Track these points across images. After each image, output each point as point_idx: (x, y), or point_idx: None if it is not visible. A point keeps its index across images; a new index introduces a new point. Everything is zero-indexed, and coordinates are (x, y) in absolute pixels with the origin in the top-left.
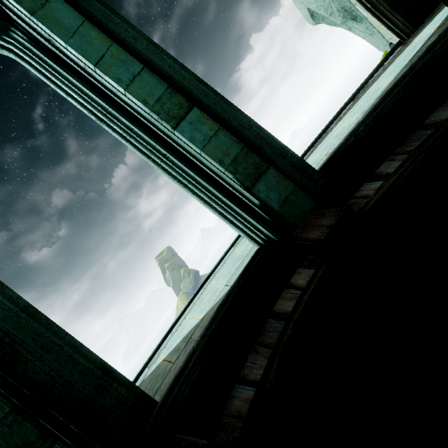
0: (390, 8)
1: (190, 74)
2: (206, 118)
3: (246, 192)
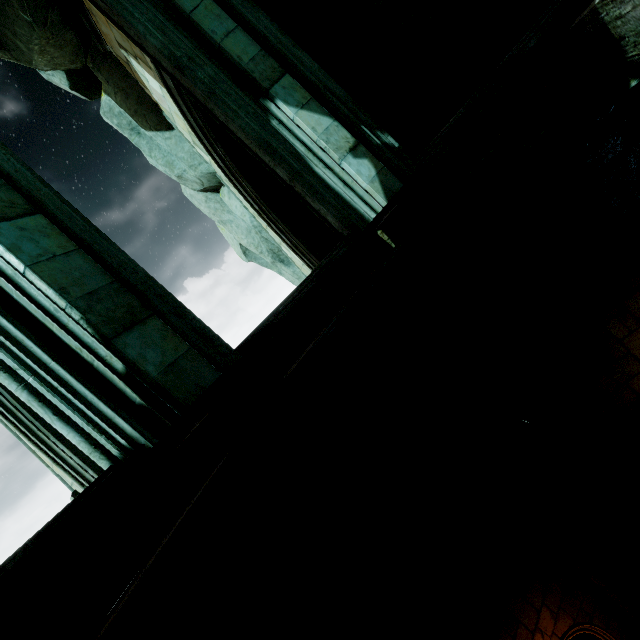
0: (307, 249)
1: (51, 191)
2: (57, 232)
3: (103, 345)
